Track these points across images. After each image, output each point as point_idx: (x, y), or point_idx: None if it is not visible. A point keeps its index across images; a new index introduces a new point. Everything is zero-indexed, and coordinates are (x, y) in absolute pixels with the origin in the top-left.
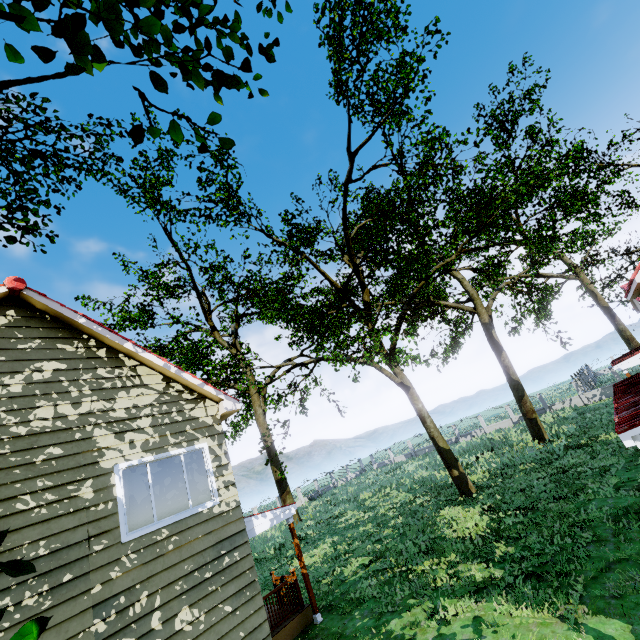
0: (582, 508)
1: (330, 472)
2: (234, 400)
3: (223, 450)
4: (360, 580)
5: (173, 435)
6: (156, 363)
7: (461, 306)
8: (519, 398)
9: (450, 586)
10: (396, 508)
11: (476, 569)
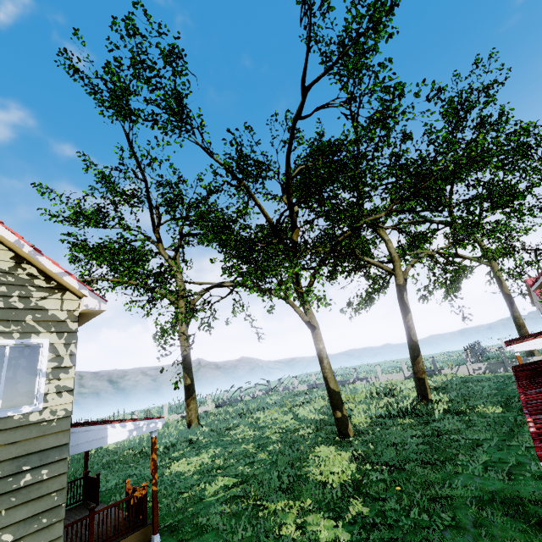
0: (447, 481)
1: (240, 387)
2: (101, 299)
3: (69, 351)
4: (216, 503)
5: (3, 322)
6: (4, 236)
7: (382, 265)
8: (414, 357)
9: (292, 539)
10: (281, 433)
11: (325, 525)
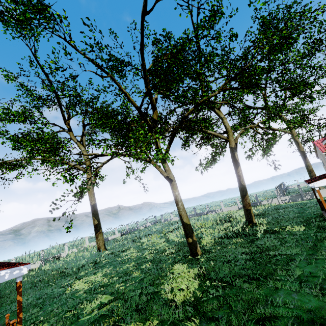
0: (270, 299)
1: (136, 221)
2: None
3: None
4: (86, 323)
5: None
6: None
7: (219, 135)
8: (243, 196)
9: None
10: (154, 253)
11: None
